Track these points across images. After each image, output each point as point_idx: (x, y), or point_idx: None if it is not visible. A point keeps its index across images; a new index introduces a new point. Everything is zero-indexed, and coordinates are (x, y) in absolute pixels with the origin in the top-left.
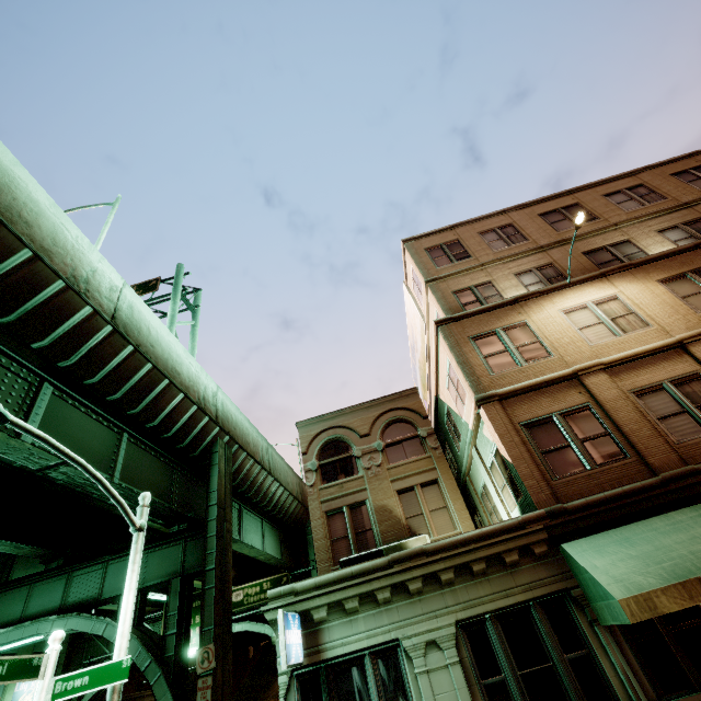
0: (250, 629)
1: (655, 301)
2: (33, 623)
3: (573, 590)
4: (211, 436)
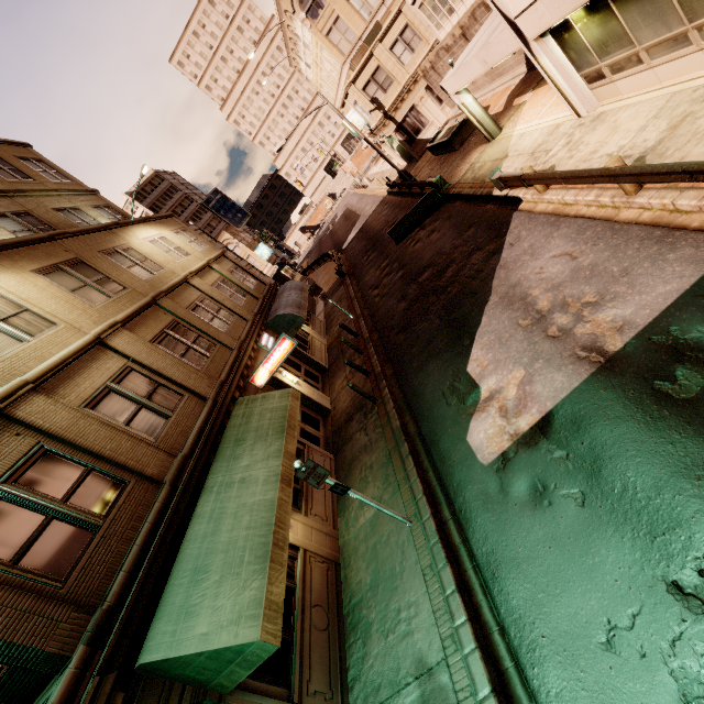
0: None
1: (45, 295)
2: None
3: (184, 700)
4: None
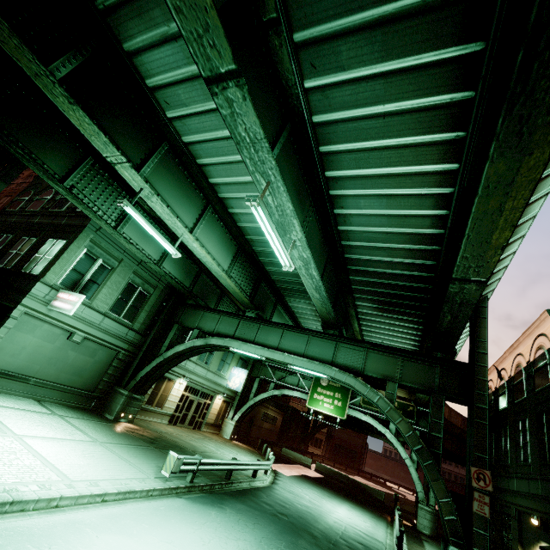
0: (373, 424)
1: None
2: (320, 365)
3: None
4: (486, 291)
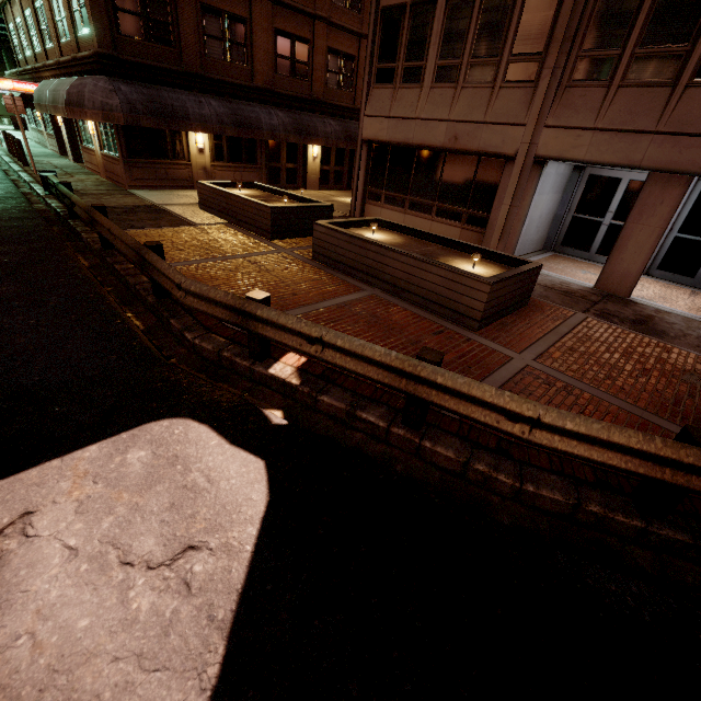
0: None
1: None
2: None
3: None
4: None
